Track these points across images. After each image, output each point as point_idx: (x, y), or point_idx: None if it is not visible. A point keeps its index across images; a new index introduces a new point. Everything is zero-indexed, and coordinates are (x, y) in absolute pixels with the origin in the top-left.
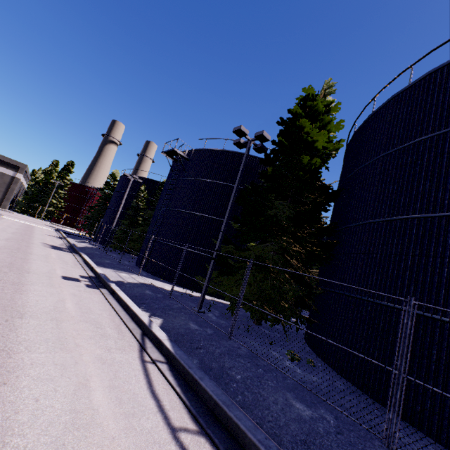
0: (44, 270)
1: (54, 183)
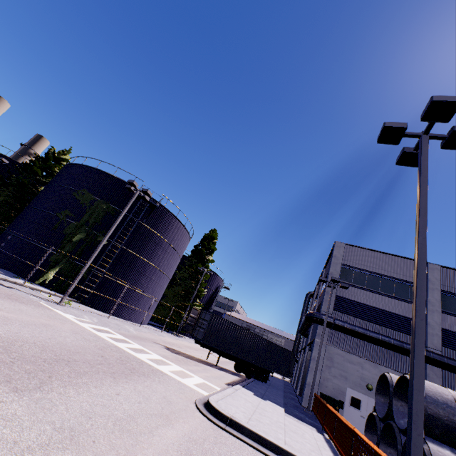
0: None
1: None
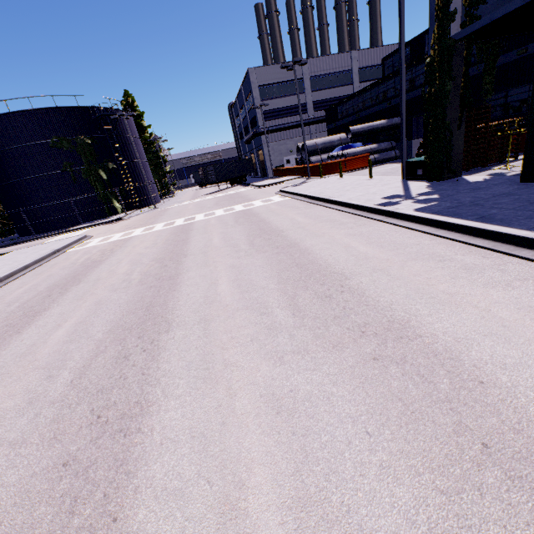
0: None
1: None
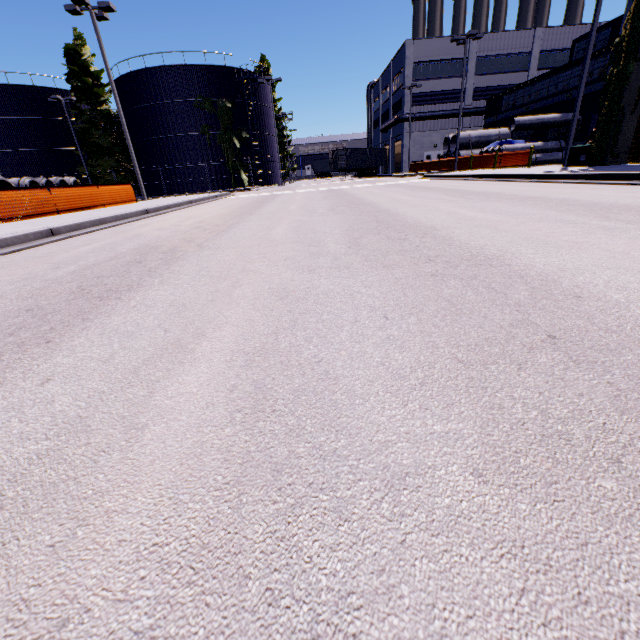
0: None
1: None
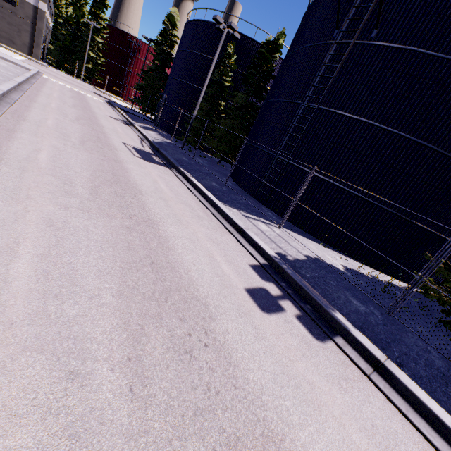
0: (208, 272)
1: (87, 24)
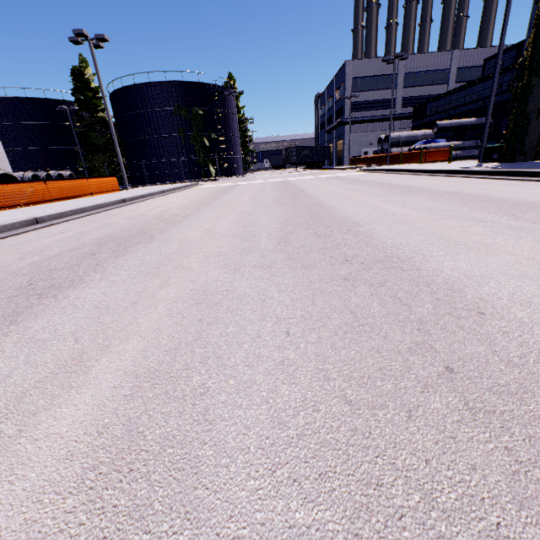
0: None
1: None
